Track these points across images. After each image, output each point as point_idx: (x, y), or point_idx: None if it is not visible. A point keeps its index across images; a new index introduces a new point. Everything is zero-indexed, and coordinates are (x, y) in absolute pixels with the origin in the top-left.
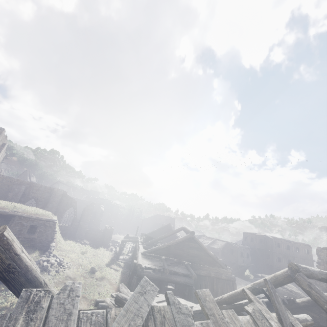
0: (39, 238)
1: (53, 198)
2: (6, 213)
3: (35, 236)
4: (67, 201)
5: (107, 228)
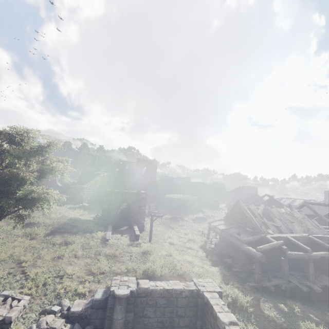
0: (196, 207)
1: (186, 189)
2: (183, 199)
3: (195, 207)
4: (192, 189)
5: (215, 200)
